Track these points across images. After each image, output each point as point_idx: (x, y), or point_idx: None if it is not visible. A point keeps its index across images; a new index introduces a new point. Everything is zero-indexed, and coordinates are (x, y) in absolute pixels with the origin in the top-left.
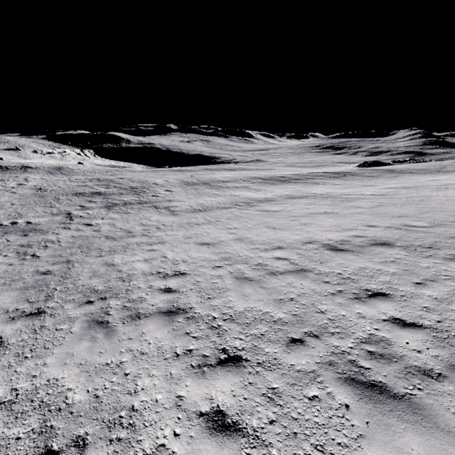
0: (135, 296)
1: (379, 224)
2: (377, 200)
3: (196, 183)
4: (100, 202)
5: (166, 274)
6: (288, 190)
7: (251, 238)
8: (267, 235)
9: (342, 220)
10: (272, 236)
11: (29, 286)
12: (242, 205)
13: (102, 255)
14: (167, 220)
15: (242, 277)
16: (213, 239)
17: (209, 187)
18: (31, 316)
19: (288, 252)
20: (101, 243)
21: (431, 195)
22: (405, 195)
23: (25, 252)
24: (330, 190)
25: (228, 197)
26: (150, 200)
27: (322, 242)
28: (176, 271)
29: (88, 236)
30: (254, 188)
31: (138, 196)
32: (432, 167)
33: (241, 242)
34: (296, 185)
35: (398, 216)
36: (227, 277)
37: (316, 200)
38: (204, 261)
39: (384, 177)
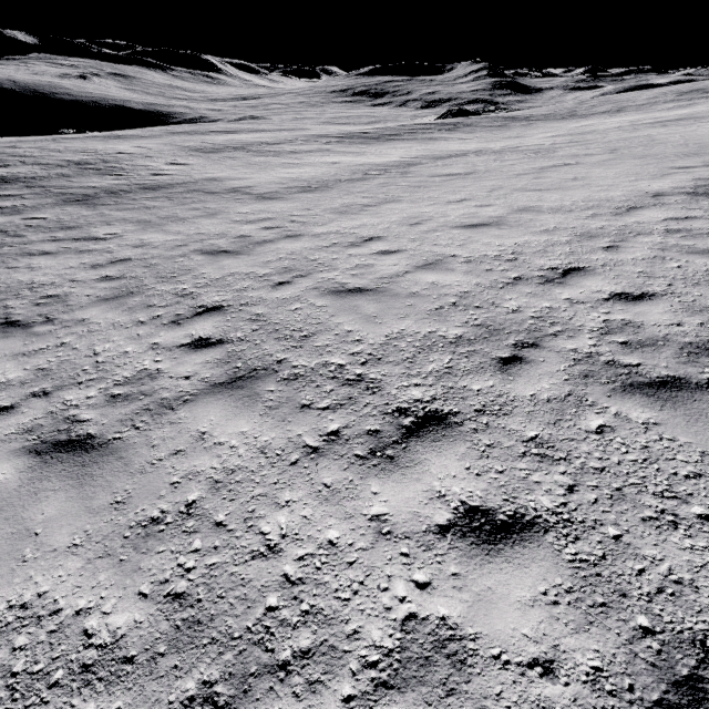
0: (592, 323)
1: (687, 164)
2: (590, 146)
3: (218, 149)
4: (33, 194)
5: (539, 277)
6: (408, 149)
7: (542, 206)
8: (558, 198)
9: (615, 168)
10: (570, 198)
11: (228, 380)
12: (381, 174)
13: (282, 282)
14: (282, 207)
15: (702, 251)
16: (475, 218)
17: (254, 153)
18: (431, 433)
19: (665, 209)
20: (213, 265)
21: (644, 135)
22: (607, 138)
23: (2, 319)
24: (476, 146)
25: (325, 165)
26: (165, 182)
27: (678, 192)
28: (551, 269)
29: (143, 258)
30: (344, 151)
31: (118, 177)
32: (559, 111)
33: (539, 212)
34: (406, 143)
35: (681, 155)
36: (678, 256)
37: (494, 156)
38: (556, 246)
39: (514, 126)
